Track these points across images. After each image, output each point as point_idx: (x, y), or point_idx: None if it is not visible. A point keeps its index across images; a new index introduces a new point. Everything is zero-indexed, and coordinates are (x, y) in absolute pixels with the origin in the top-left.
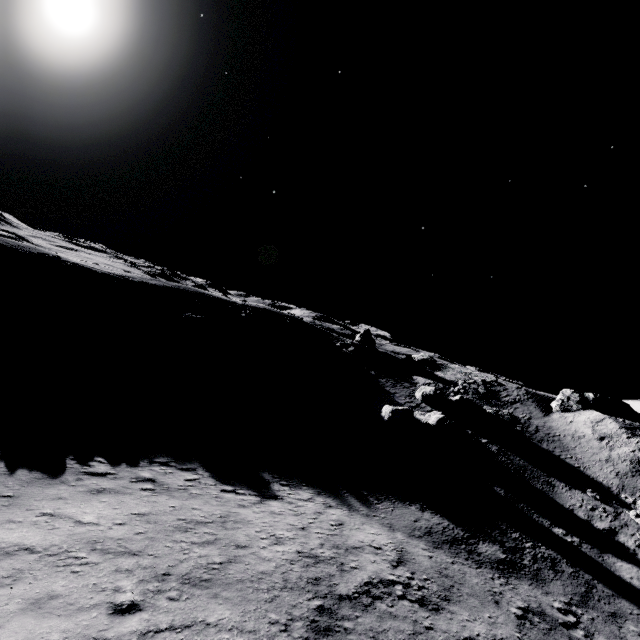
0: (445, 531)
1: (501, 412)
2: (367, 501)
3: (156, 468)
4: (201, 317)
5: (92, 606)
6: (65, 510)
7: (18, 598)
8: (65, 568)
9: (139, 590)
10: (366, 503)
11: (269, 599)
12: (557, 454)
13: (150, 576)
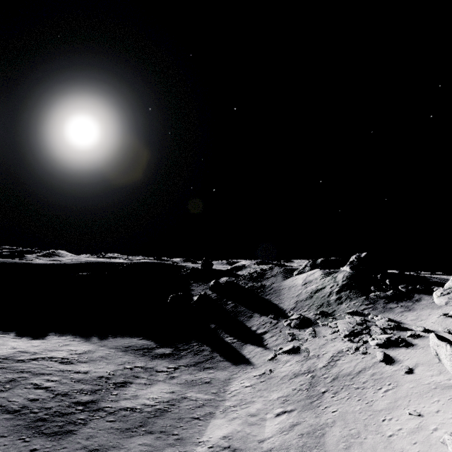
0: (143, 346)
1: (256, 284)
2: (105, 338)
3: None
4: (87, 273)
5: None
6: None
7: None
8: None
9: None
10: (103, 339)
11: None
12: (271, 300)
13: None
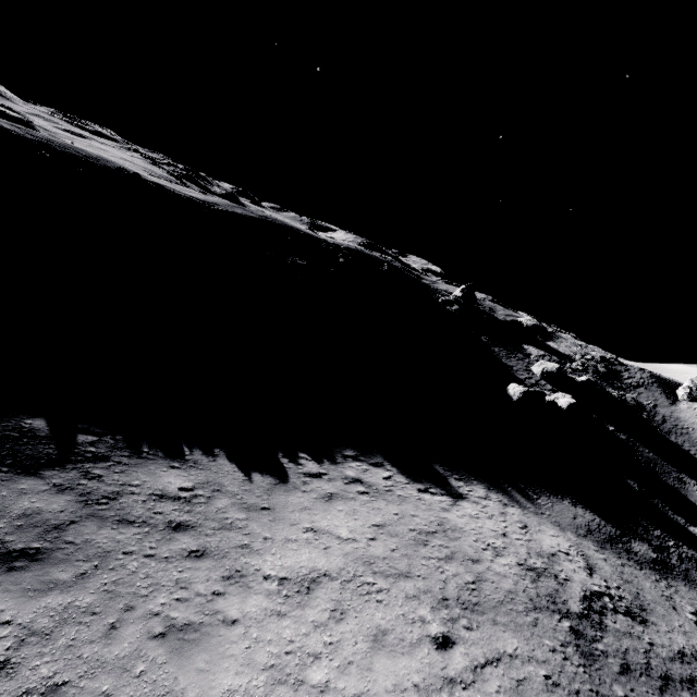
0: (600, 529)
1: (625, 397)
2: (528, 496)
3: (352, 464)
4: (305, 263)
5: (418, 641)
6: (319, 523)
7: (359, 635)
8: (369, 597)
9: (438, 619)
10: (529, 498)
11: (533, 623)
12: (686, 449)
13: (435, 602)
